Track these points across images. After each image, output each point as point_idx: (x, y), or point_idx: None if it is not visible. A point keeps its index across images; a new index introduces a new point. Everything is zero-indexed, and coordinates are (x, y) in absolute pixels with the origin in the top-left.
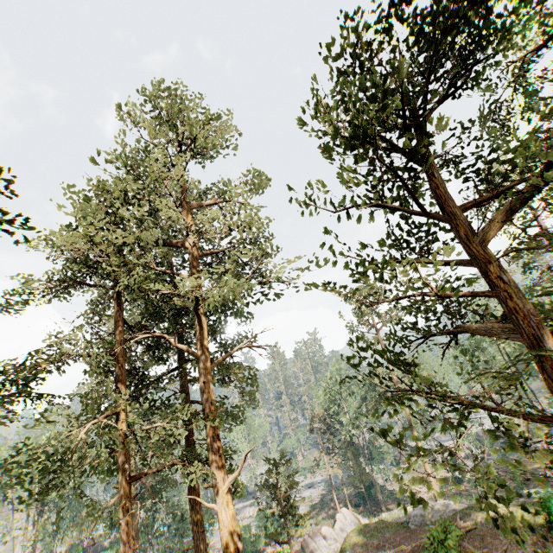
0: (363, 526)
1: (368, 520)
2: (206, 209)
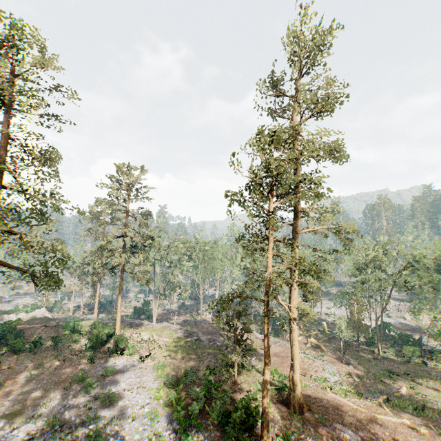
0: (36, 316)
1: (51, 315)
2: None
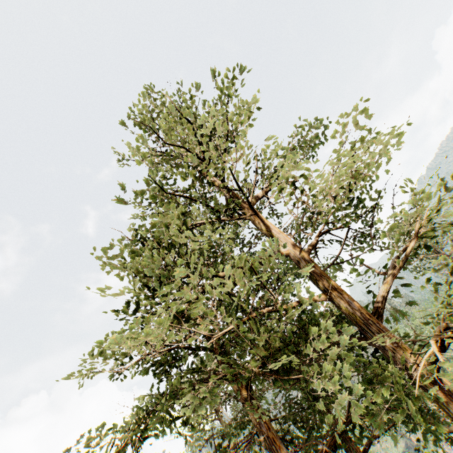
0: None
1: None
2: (270, 197)
